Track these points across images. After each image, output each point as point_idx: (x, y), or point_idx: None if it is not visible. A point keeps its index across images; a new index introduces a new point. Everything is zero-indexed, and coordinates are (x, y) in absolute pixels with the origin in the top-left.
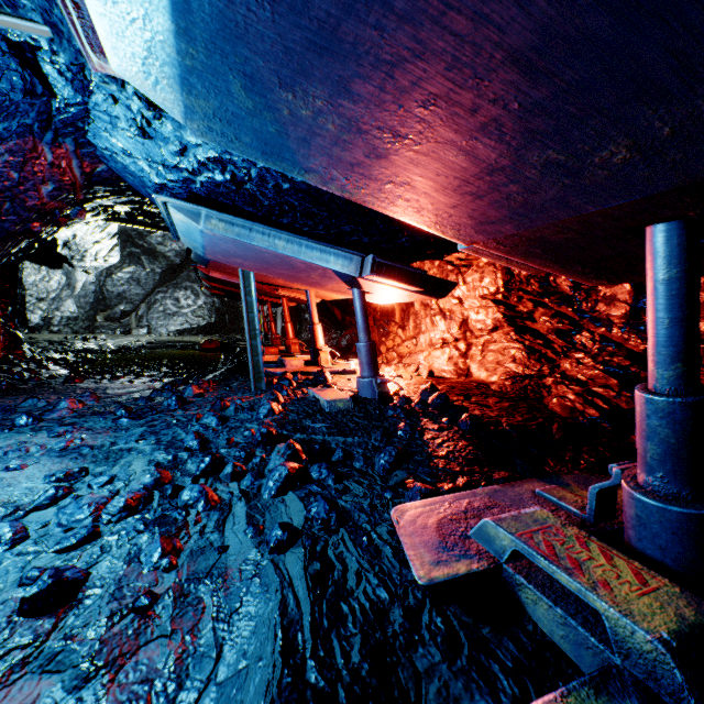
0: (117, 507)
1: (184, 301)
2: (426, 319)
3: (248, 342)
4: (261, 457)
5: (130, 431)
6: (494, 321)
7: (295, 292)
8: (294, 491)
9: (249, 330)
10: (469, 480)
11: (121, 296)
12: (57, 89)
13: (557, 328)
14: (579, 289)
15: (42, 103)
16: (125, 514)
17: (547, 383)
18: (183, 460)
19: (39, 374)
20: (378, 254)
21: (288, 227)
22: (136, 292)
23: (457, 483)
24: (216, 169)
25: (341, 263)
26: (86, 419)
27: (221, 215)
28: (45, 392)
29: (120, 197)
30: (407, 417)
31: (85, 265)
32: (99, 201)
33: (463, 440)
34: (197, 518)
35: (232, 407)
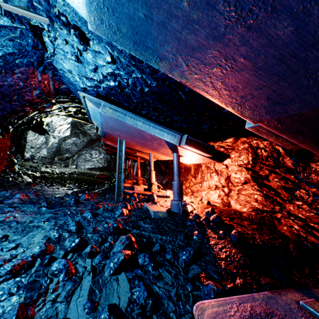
0: (5, 270)
1: (94, 155)
2: (207, 174)
3: (116, 175)
4: (110, 242)
5: (43, 215)
6: (245, 178)
7: (144, 154)
8: (125, 272)
9: (118, 169)
10: (244, 281)
11: (67, 150)
12: (48, 48)
13: (283, 185)
14: (298, 165)
15: (40, 53)
16: (9, 276)
17: (277, 216)
18: (64, 238)
19: (17, 179)
20: (190, 135)
21: (145, 116)
22: (74, 149)
23: (236, 283)
24: (111, 79)
25: (170, 137)
26: (24, 205)
27: (111, 105)
28: (14, 188)
29: (71, 103)
30: (198, 227)
31: (54, 134)
32: (62, 104)
33: (235, 248)
34: (55, 287)
35: (101, 208)
